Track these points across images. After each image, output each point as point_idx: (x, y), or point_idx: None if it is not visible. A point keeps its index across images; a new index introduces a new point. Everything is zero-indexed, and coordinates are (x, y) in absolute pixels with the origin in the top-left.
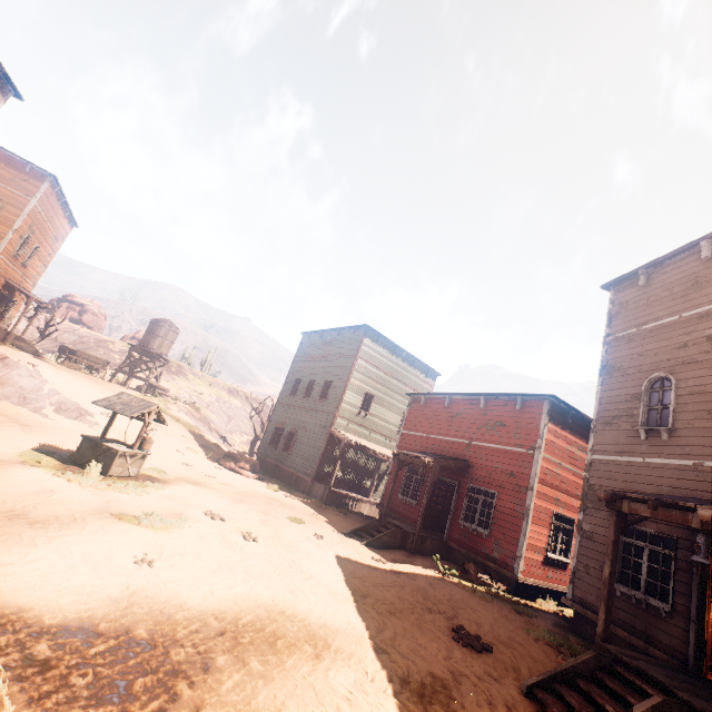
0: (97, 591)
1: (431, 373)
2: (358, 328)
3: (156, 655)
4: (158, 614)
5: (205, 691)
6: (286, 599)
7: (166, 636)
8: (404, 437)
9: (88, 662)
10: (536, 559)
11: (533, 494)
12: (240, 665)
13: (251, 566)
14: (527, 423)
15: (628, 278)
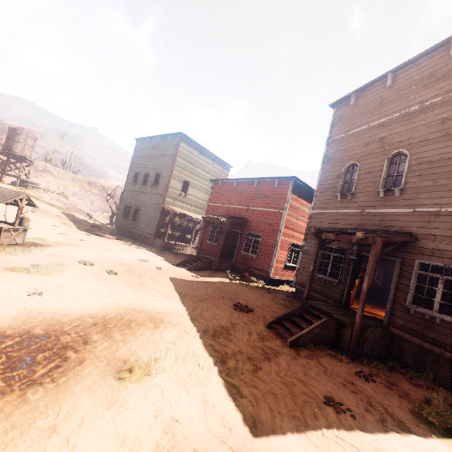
0: (1, 314)
1: (226, 166)
2: (176, 135)
3: (50, 341)
4: (50, 320)
5: (85, 353)
6: (137, 302)
7: (56, 331)
8: (209, 207)
9: (1, 351)
10: (280, 266)
11: (281, 234)
12: (108, 338)
13: (114, 288)
14: (280, 194)
15: (345, 100)
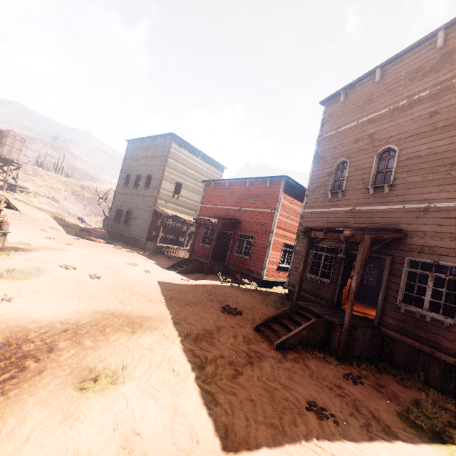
0: None
1: (220, 167)
2: (167, 136)
3: (10, 350)
4: (14, 328)
5: (48, 362)
6: (117, 307)
7: (19, 339)
8: (202, 209)
9: None
10: (273, 268)
11: (273, 234)
12: (77, 345)
13: (94, 293)
14: (272, 194)
15: (335, 96)
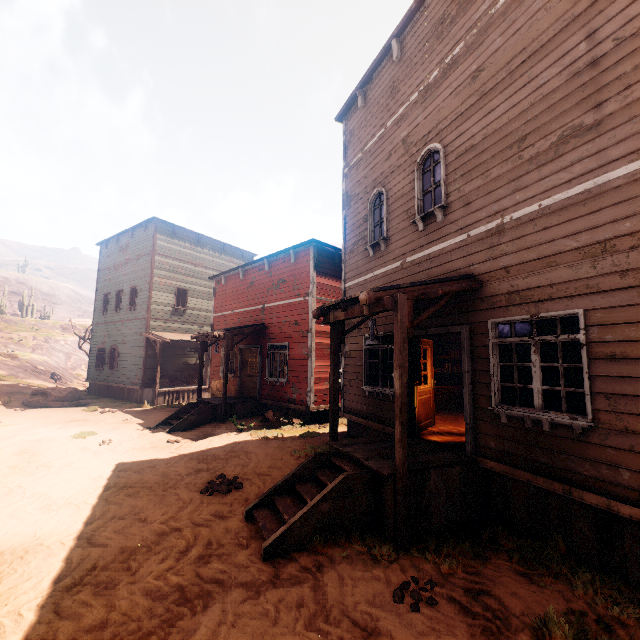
0: None
1: (246, 255)
2: (148, 223)
3: None
4: None
5: None
6: None
7: None
8: (216, 320)
9: None
10: (327, 388)
11: (313, 335)
12: None
13: None
14: (301, 273)
15: (352, 104)
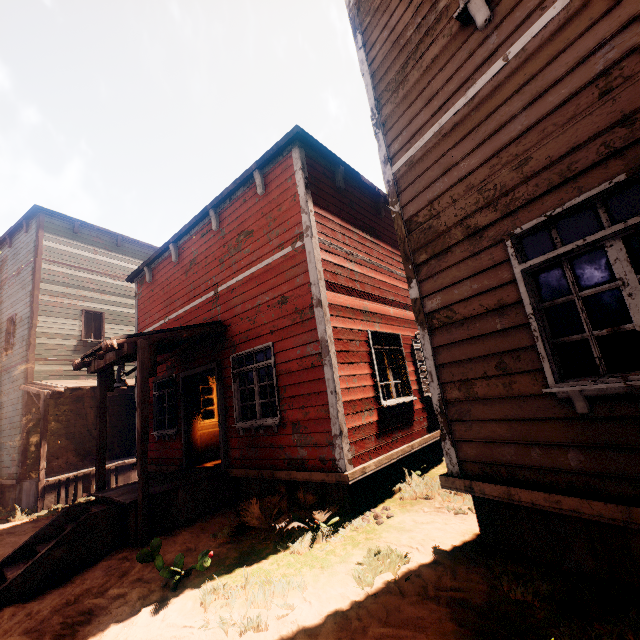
0: None
1: None
2: (31, 219)
3: None
4: None
5: None
6: None
7: None
8: None
9: None
10: (368, 421)
11: (324, 311)
12: None
13: None
14: (280, 204)
15: None
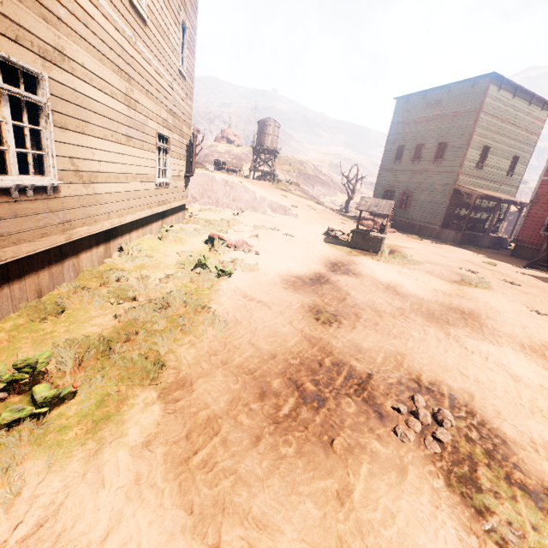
0: None
1: (545, 107)
2: (479, 79)
3: None
4: None
5: None
6: None
7: None
8: (546, 183)
9: None
10: None
11: None
12: None
13: None
14: None
15: None
